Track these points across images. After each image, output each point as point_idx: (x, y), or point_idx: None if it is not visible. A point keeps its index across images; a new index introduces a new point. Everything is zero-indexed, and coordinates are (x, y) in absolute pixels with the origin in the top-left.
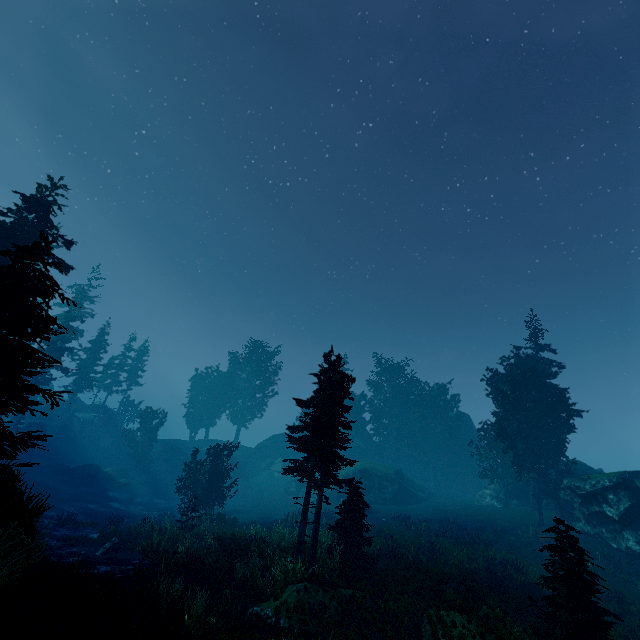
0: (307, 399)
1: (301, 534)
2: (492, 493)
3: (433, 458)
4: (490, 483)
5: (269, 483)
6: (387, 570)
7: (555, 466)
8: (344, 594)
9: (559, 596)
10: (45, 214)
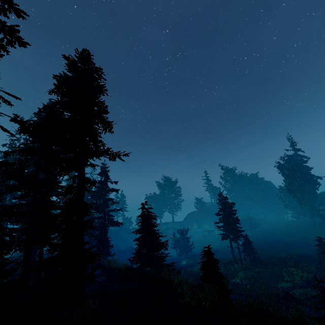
0: (218, 212)
1: (233, 256)
2: (291, 215)
3: (260, 205)
4: (289, 211)
5: (195, 234)
6: (264, 259)
7: (315, 201)
8: (256, 270)
9: (322, 258)
10: (107, 177)
